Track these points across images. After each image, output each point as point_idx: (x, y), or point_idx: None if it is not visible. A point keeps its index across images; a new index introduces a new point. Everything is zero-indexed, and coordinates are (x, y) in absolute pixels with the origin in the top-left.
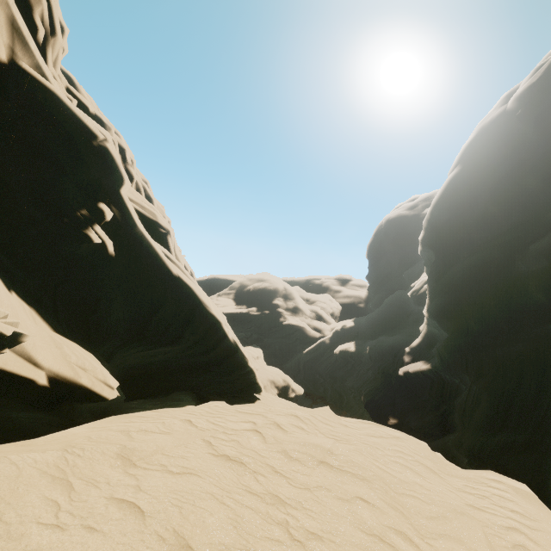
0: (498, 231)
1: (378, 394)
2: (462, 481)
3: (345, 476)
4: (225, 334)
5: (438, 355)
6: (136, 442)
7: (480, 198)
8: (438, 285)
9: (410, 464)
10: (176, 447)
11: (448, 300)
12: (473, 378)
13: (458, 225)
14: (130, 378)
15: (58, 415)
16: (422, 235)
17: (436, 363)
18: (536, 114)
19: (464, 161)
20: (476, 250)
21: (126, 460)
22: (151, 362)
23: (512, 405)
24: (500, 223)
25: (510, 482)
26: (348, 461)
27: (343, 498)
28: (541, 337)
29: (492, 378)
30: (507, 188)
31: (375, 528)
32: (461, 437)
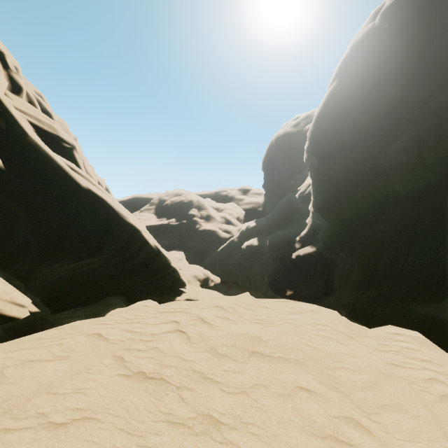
0: (367, 136)
1: (277, 275)
2: (374, 340)
3: (279, 363)
4: (146, 241)
5: (322, 239)
6: (6, 384)
7: (353, 108)
8: (320, 185)
9: (331, 334)
10: (73, 376)
11: (329, 196)
12: (348, 253)
13: (335, 133)
14: (58, 291)
15: None
16: (307, 144)
17: (320, 246)
18: (400, 27)
19: (340, 75)
20: (349, 154)
21: None
22: (77, 274)
23: (376, 269)
24: (368, 129)
25: (408, 333)
26: (278, 345)
27: (284, 394)
28: (397, 216)
29: (361, 252)
30: (374, 98)
31: (327, 425)
32: (340, 297)
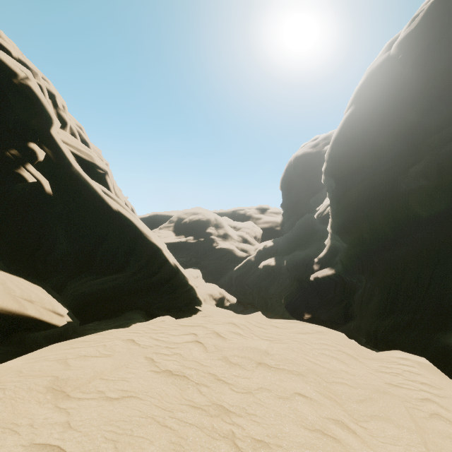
0: (385, 159)
1: (295, 297)
2: (377, 363)
3: (282, 374)
4: (166, 259)
5: (340, 262)
6: (72, 370)
7: (370, 132)
8: (339, 206)
9: (334, 354)
10: (117, 369)
11: (347, 218)
12: (368, 277)
13: (353, 156)
14: (84, 304)
15: (10, 345)
16: (324, 166)
17: (339, 268)
18: (414, 57)
19: (357, 101)
20: (368, 176)
21: (58, 392)
22: (102, 288)
23: (398, 295)
24: (386, 152)
25: (413, 358)
26: (283, 359)
27: (284, 397)
28: (418, 240)
29: (382, 276)
30: (391, 123)
31: (316, 422)
32: (360, 323)
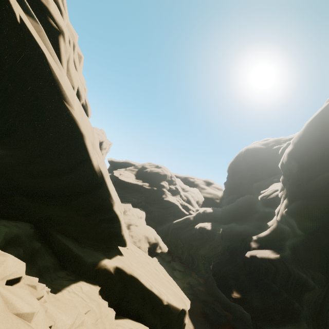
0: None
1: (225, 267)
2: None
3: None
4: (88, 156)
5: (292, 249)
6: None
7: None
8: (300, 190)
9: None
10: None
11: (315, 203)
12: None
13: None
14: None
15: None
16: (290, 149)
17: (287, 256)
18: None
19: None
20: None
21: None
22: None
23: None
24: None
25: None
26: None
27: None
28: None
29: None
30: None
31: None
32: None
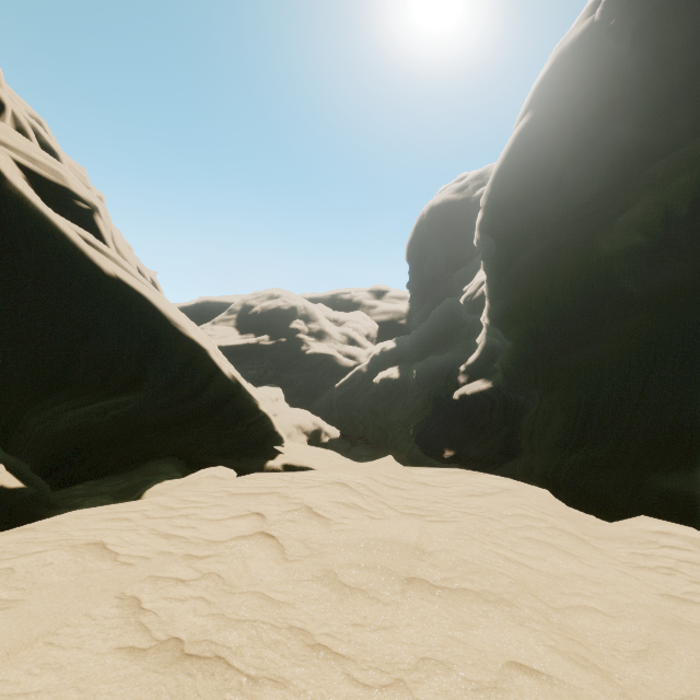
0: (577, 203)
1: (430, 425)
2: (624, 546)
3: (463, 605)
4: (217, 367)
5: (502, 369)
6: None
7: (556, 158)
8: (501, 282)
9: (548, 537)
10: (13, 654)
11: (515, 300)
12: (544, 392)
13: (527, 199)
14: (69, 451)
15: None
16: (480, 218)
17: (499, 380)
18: (636, 24)
19: (537, 104)
20: (549, 232)
21: None
22: (100, 422)
23: (591, 418)
24: (580, 192)
25: (679, 531)
26: (456, 562)
27: (486, 684)
28: (625, 332)
29: (566, 389)
30: (592, 141)
31: None
32: (530, 461)
